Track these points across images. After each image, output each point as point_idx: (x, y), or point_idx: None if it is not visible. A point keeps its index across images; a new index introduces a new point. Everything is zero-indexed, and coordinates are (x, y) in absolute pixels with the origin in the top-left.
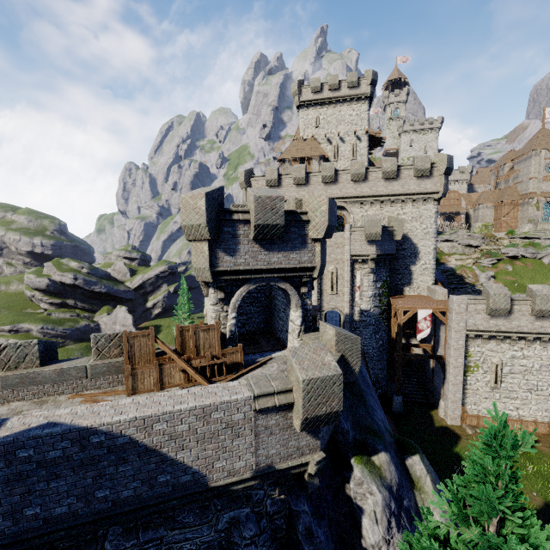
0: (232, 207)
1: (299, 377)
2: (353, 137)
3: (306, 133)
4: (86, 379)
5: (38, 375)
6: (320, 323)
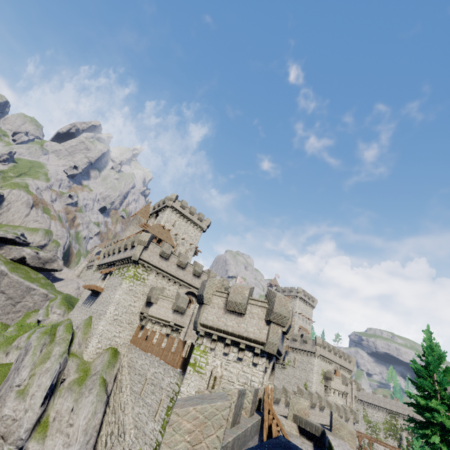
0: (224, 288)
1: (354, 430)
2: (188, 246)
3: (165, 224)
4: (252, 439)
5: (247, 432)
6: (292, 396)
